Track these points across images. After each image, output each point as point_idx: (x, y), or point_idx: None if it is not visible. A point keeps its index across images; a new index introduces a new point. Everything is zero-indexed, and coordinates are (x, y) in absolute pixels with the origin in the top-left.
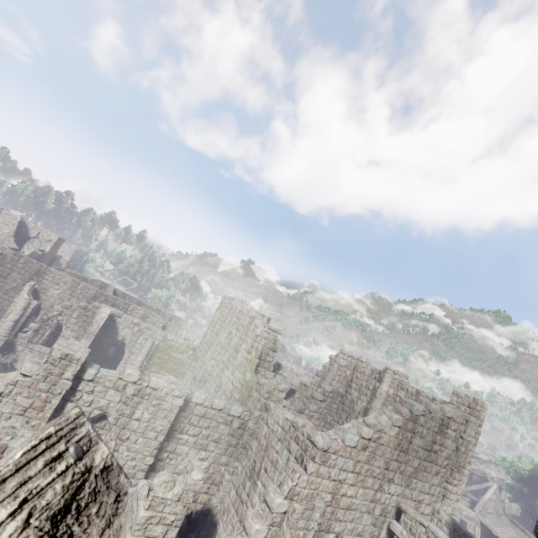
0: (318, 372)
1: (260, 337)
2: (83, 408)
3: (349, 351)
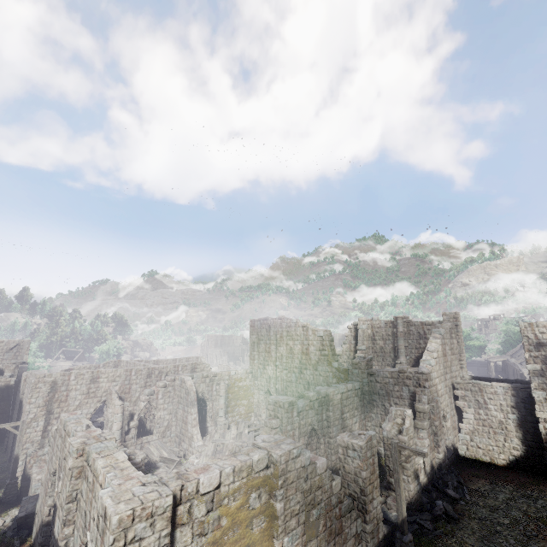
0: (344, 342)
1: (324, 336)
2: (304, 429)
3: (364, 318)
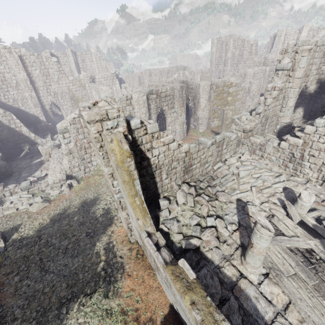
0: (265, 47)
1: (253, 44)
2: None
3: (282, 29)
